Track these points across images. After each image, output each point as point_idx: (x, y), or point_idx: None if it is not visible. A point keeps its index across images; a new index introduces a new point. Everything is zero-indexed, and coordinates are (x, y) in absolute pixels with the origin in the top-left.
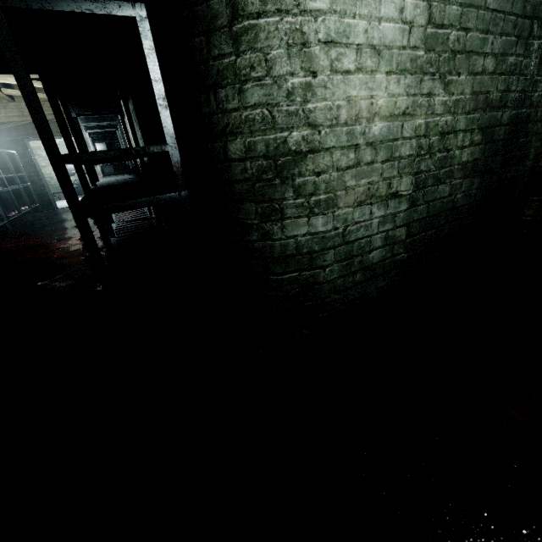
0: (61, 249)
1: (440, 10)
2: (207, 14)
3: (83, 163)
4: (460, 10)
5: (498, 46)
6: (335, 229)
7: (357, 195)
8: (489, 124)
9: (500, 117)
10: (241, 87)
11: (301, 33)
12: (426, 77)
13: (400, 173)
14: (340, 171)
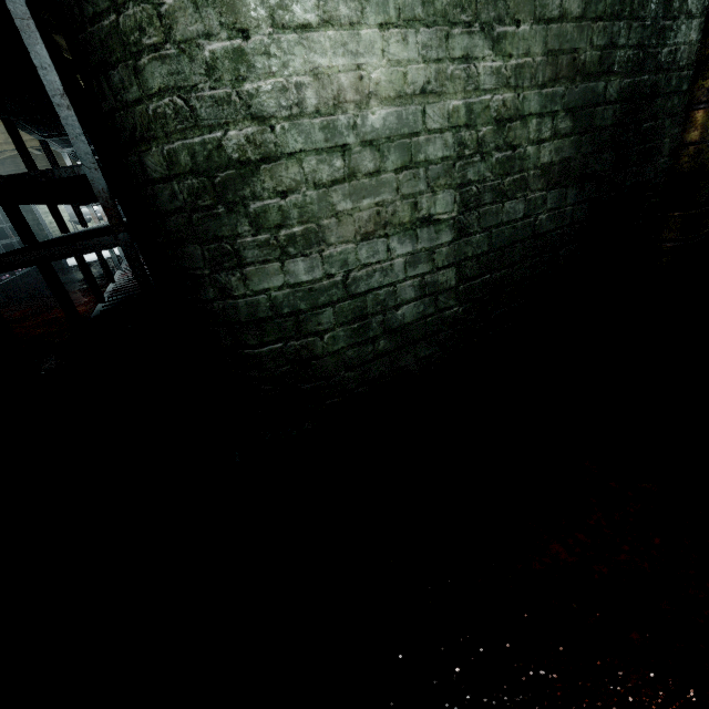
0: (49, 320)
1: None
2: None
3: (23, 203)
4: None
5: None
6: (329, 276)
7: (360, 223)
8: (584, 101)
9: (602, 90)
10: (136, 64)
11: None
12: (456, 30)
13: (431, 186)
14: (320, 188)
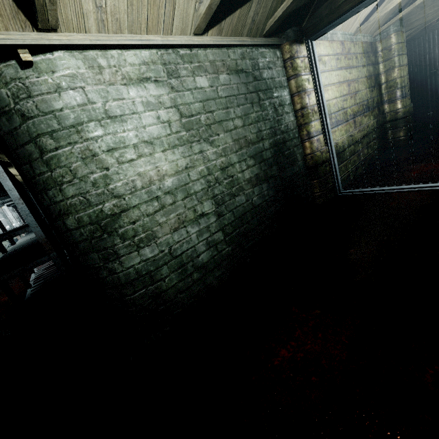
0: None
1: (187, 108)
2: (26, 153)
3: None
4: (201, 104)
5: (239, 112)
6: (162, 251)
7: (171, 225)
8: (256, 152)
9: (262, 146)
10: (61, 188)
11: (90, 150)
12: (194, 144)
13: (200, 201)
14: (150, 216)
